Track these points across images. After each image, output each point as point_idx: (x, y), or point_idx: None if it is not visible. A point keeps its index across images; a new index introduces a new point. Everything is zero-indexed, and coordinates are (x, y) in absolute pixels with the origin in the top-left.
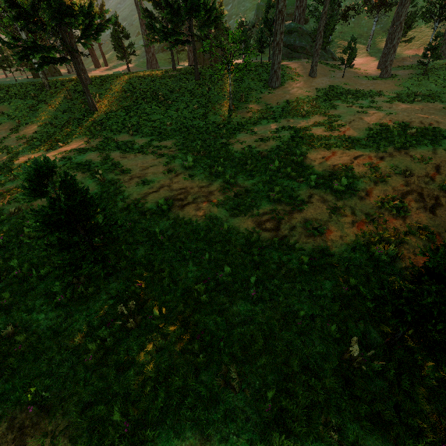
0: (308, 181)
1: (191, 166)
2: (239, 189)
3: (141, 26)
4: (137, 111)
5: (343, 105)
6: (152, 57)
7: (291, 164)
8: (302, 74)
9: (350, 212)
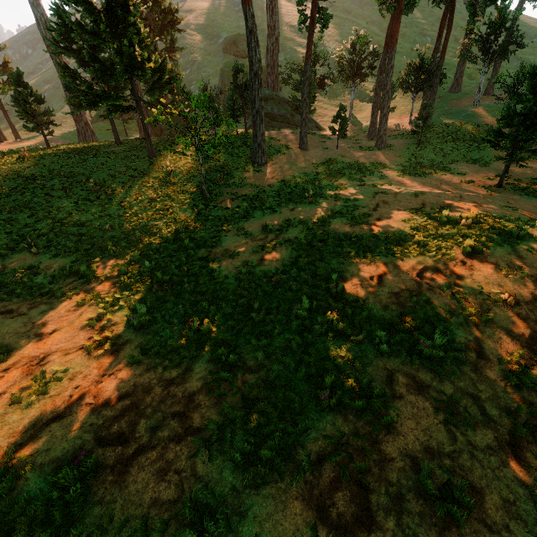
0: (375, 343)
1: (145, 324)
2: (250, 382)
3: (64, 89)
4: (51, 209)
5: (352, 183)
6: (85, 127)
7: (328, 299)
8: (290, 146)
9: (477, 411)
